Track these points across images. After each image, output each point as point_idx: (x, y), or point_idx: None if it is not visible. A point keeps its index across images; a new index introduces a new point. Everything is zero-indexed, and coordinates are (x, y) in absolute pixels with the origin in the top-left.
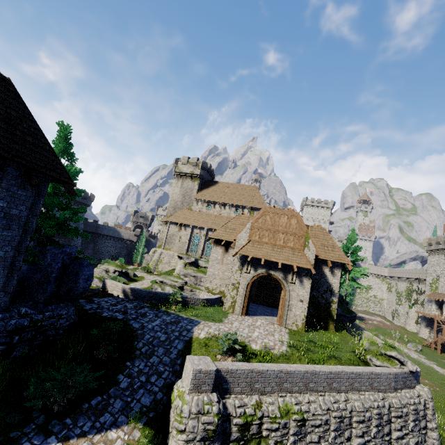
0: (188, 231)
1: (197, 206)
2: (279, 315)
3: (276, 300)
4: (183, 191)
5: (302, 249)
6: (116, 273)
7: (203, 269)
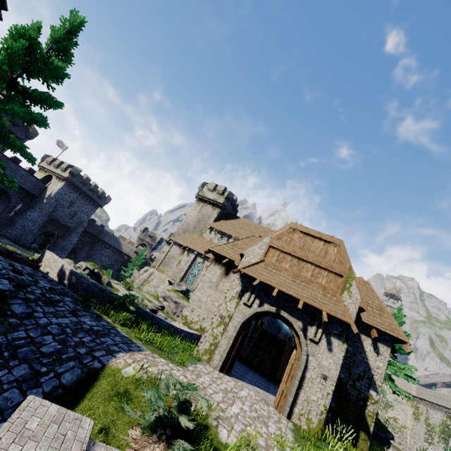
0: (190, 258)
1: (210, 234)
2: (281, 391)
3: (275, 371)
4: (200, 216)
5: (338, 292)
6: (86, 271)
7: None
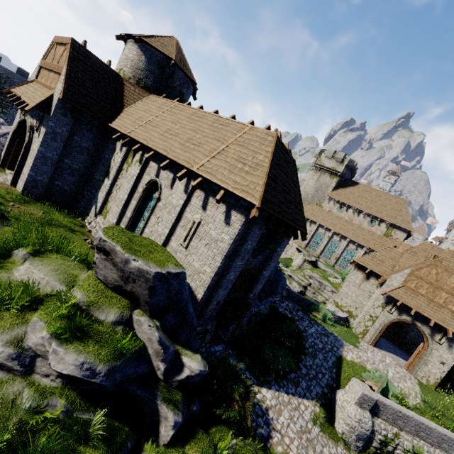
0: (312, 228)
1: (328, 204)
2: (410, 362)
3: (397, 336)
4: (318, 185)
5: None
6: None
7: (320, 271)
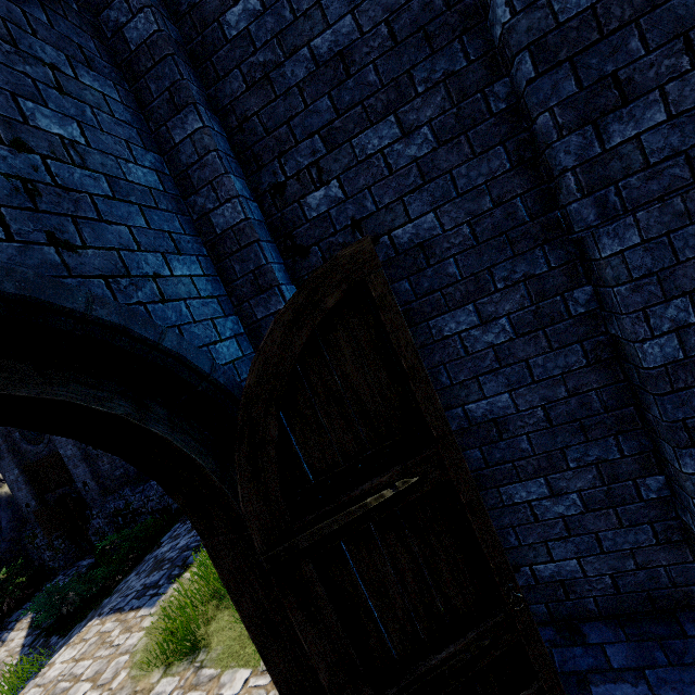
0: None
1: None
2: None
3: None
4: None
5: None
6: None
7: None
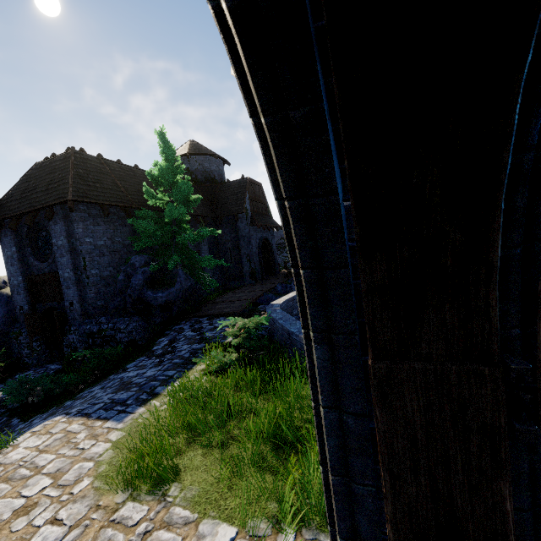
0: None
1: None
2: None
3: None
4: None
5: None
6: None
7: None
